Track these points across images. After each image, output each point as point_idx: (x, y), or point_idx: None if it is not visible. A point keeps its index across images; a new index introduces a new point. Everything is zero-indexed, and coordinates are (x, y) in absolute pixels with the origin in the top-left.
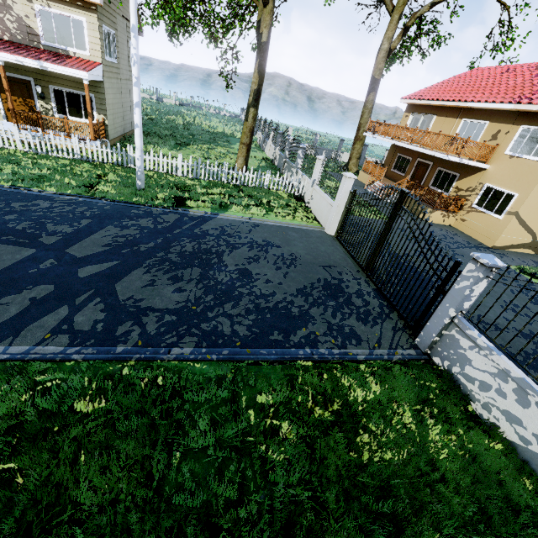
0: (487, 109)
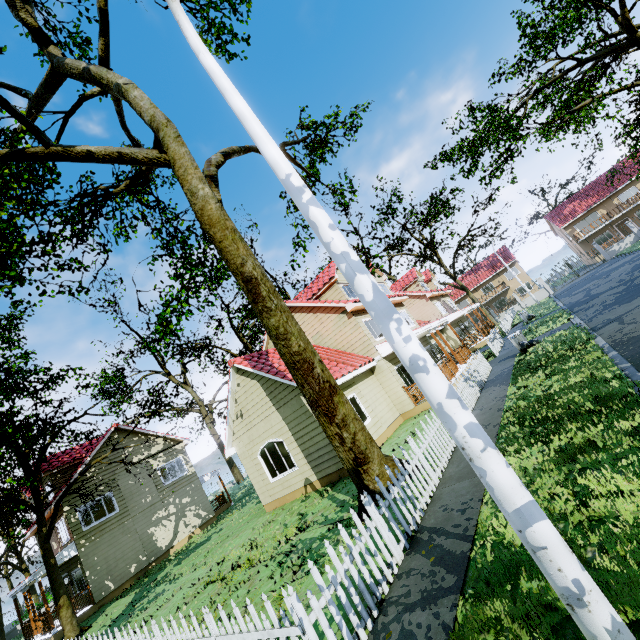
0: (485, 281)
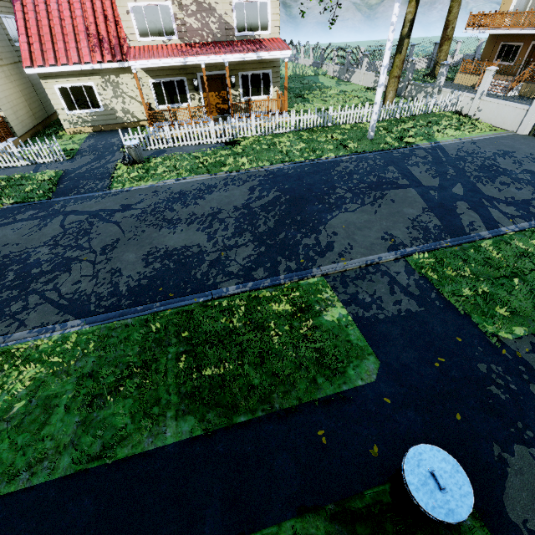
0: None
